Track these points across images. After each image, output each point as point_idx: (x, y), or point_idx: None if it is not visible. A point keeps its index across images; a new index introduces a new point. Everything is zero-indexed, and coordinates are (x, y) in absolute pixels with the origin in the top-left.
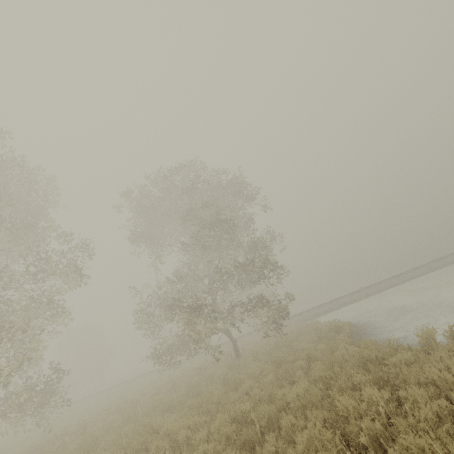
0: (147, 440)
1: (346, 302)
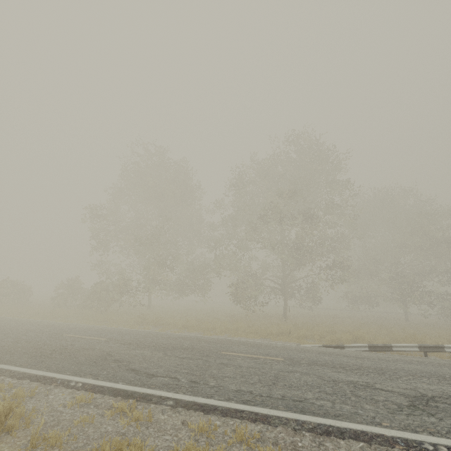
0: (425, 332)
1: None
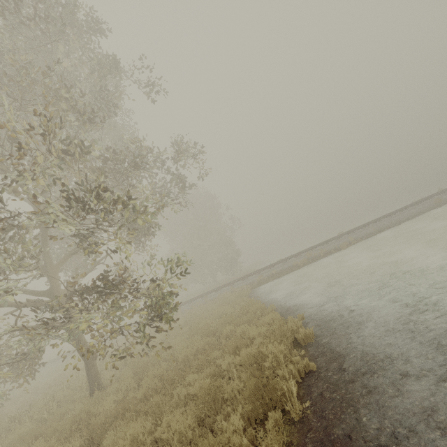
0: None
1: (319, 255)
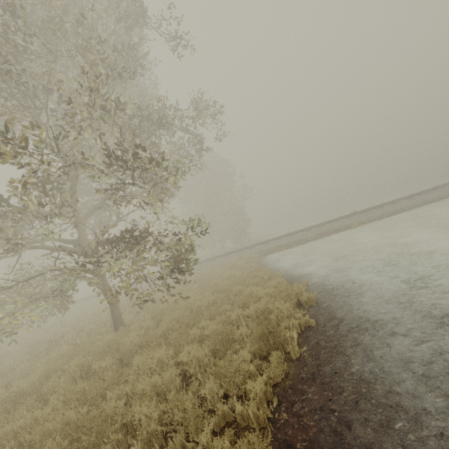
0: None
1: (329, 231)
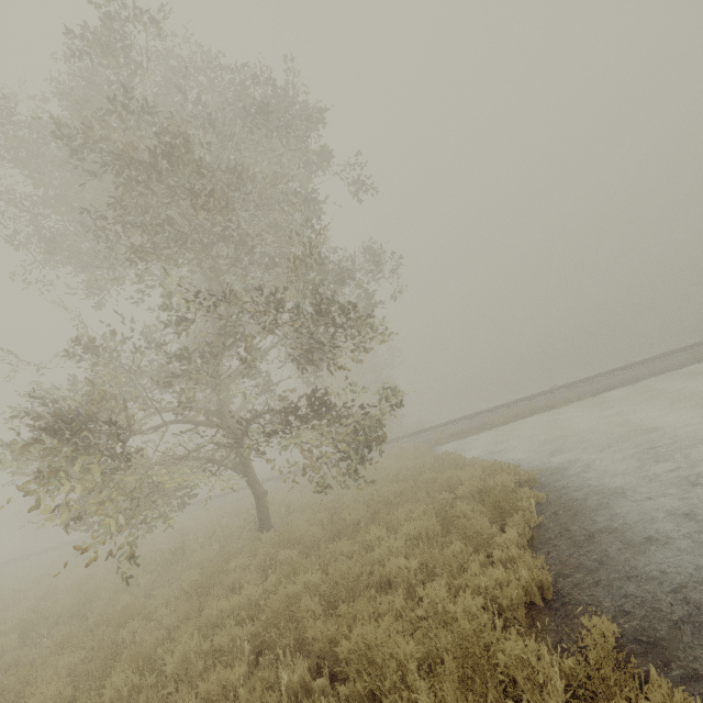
0: None
1: (524, 412)
